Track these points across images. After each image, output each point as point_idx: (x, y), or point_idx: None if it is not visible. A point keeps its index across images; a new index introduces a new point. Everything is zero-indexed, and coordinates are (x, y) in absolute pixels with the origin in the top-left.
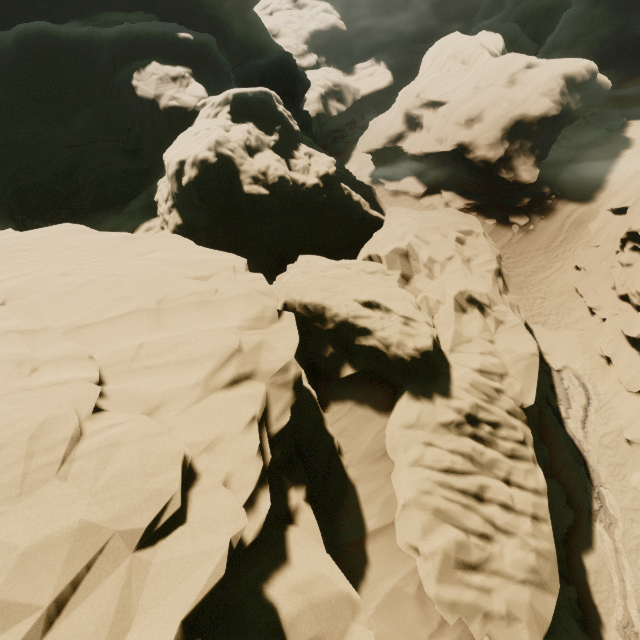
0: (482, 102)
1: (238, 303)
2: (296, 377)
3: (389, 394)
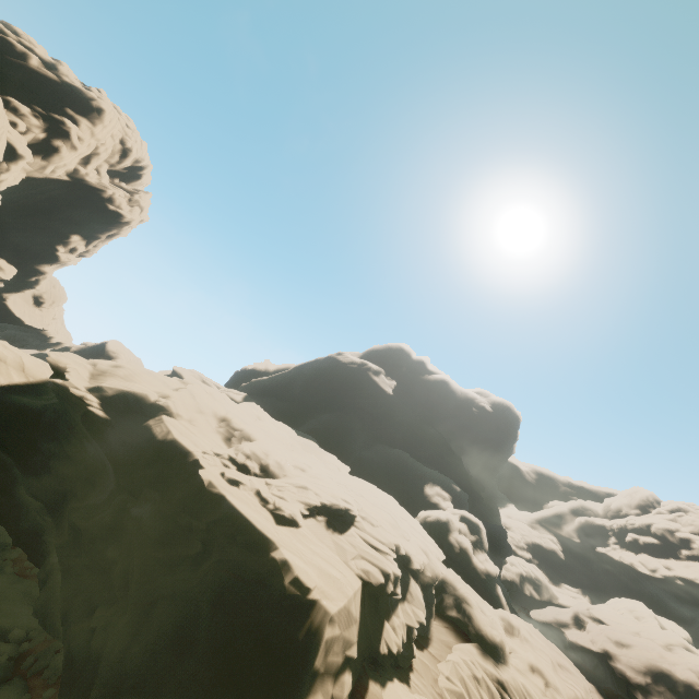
0: (635, 640)
1: (432, 545)
2: (438, 573)
3: (466, 639)
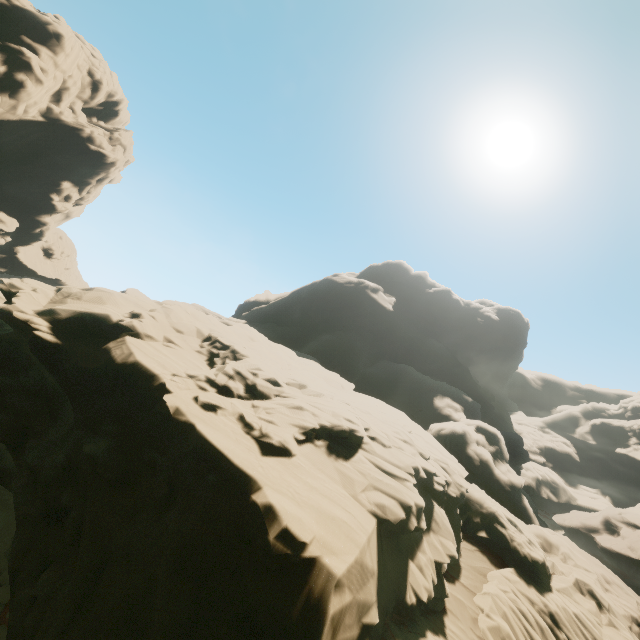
0: None
1: (452, 461)
2: (463, 492)
3: (501, 564)
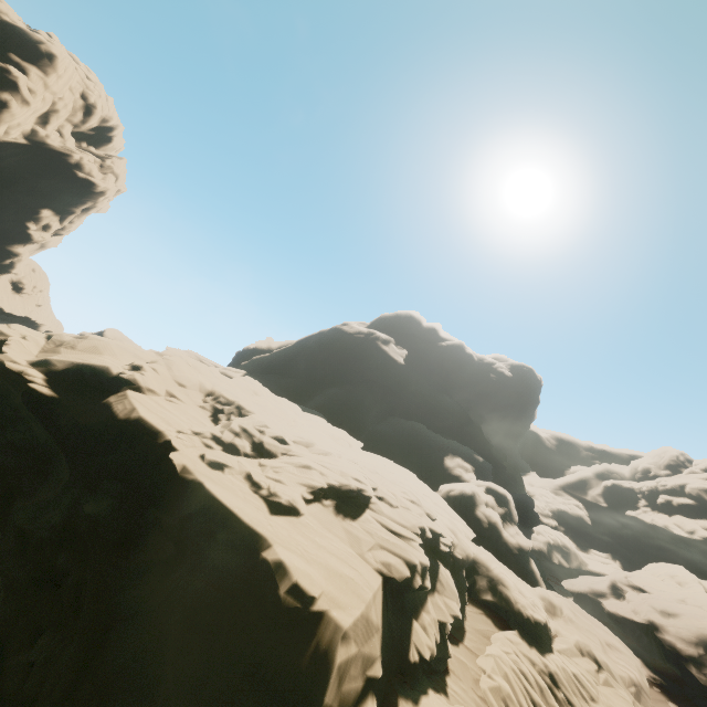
0: (682, 609)
1: (460, 522)
2: (469, 554)
3: (505, 626)
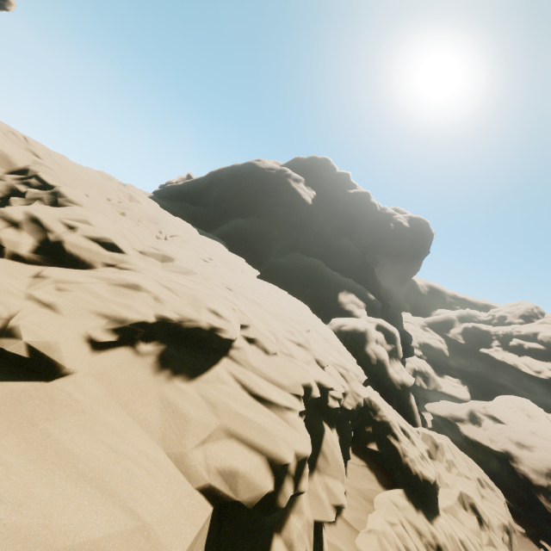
0: (535, 441)
1: (352, 364)
2: (360, 403)
3: (390, 482)
